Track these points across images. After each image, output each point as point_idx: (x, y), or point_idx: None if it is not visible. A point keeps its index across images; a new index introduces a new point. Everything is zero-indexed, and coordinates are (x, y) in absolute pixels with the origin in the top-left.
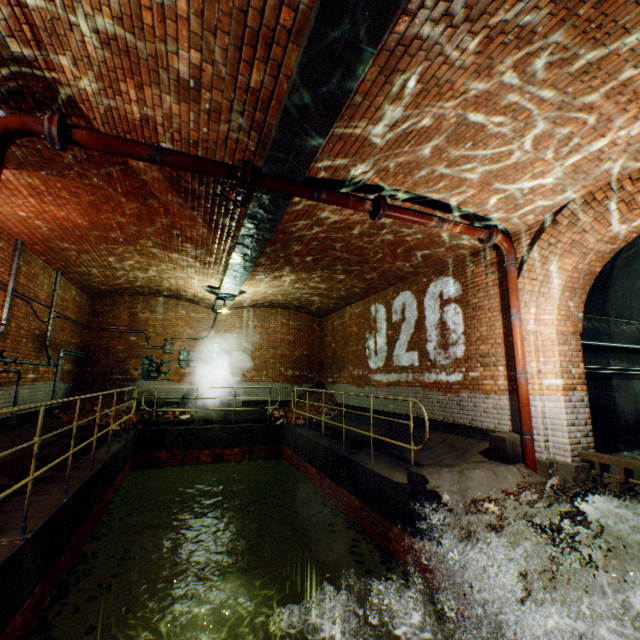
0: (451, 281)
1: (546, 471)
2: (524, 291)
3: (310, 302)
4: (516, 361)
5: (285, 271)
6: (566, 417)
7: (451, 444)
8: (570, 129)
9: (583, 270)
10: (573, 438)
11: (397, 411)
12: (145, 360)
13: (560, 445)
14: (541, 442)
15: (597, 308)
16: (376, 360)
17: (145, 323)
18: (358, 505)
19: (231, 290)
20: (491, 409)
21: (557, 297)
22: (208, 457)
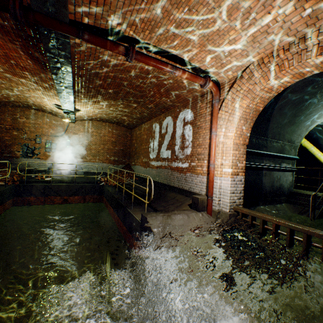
0: (189, 111)
1: (216, 216)
2: (221, 118)
3: (123, 120)
4: (210, 158)
5: (99, 98)
6: (230, 189)
7: (177, 199)
8: (249, 4)
9: (253, 108)
10: (232, 200)
11: (159, 181)
12: (24, 146)
13: (225, 203)
14: (216, 201)
15: (262, 132)
16: (153, 154)
17: (23, 125)
18: (125, 229)
19: (68, 108)
20: (198, 183)
21: (236, 123)
22: (59, 200)
